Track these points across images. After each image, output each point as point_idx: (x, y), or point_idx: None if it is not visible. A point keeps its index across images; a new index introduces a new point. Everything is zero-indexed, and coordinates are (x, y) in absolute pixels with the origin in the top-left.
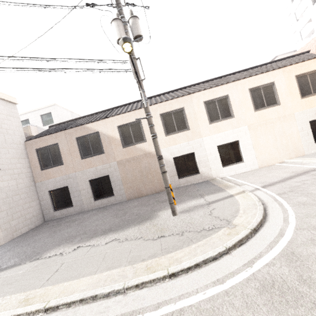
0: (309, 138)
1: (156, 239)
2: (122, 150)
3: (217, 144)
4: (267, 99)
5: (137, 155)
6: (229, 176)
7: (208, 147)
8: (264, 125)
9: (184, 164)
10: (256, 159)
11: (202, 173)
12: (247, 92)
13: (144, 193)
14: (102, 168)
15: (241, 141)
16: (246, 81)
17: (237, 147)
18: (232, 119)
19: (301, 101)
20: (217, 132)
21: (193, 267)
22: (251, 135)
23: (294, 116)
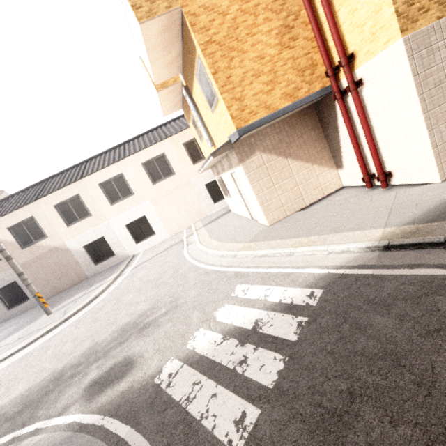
0: (208, 200)
1: (14, 342)
2: (22, 252)
3: (124, 224)
4: (163, 171)
5: (41, 253)
6: (144, 251)
7: (116, 228)
8: (165, 196)
9: (98, 250)
10: (165, 229)
11: (118, 254)
12: (141, 167)
13: (63, 288)
14: (6, 276)
15: (147, 216)
16: (136, 156)
17: (147, 221)
18: (133, 196)
19: (194, 168)
20: (121, 212)
21: (9, 356)
22: (155, 208)
23: (191, 183)
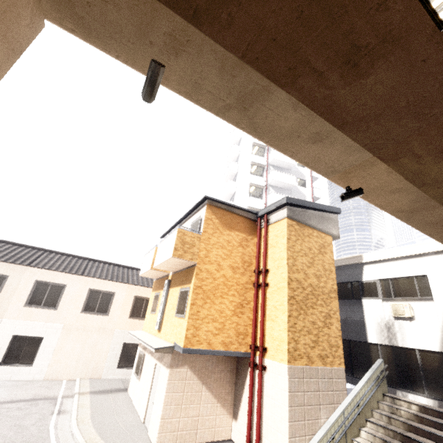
0: (115, 360)
1: None
2: None
3: (14, 333)
4: (101, 306)
5: None
6: None
7: (1, 332)
8: (81, 331)
9: None
10: (47, 366)
11: None
12: (86, 291)
13: None
14: None
15: (46, 339)
16: (92, 280)
17: (39, 345)
18: (53, 311)
19: (127, 321)
20: (25, 319)
21: None
22: (61, 336)
23: (114, 333)
